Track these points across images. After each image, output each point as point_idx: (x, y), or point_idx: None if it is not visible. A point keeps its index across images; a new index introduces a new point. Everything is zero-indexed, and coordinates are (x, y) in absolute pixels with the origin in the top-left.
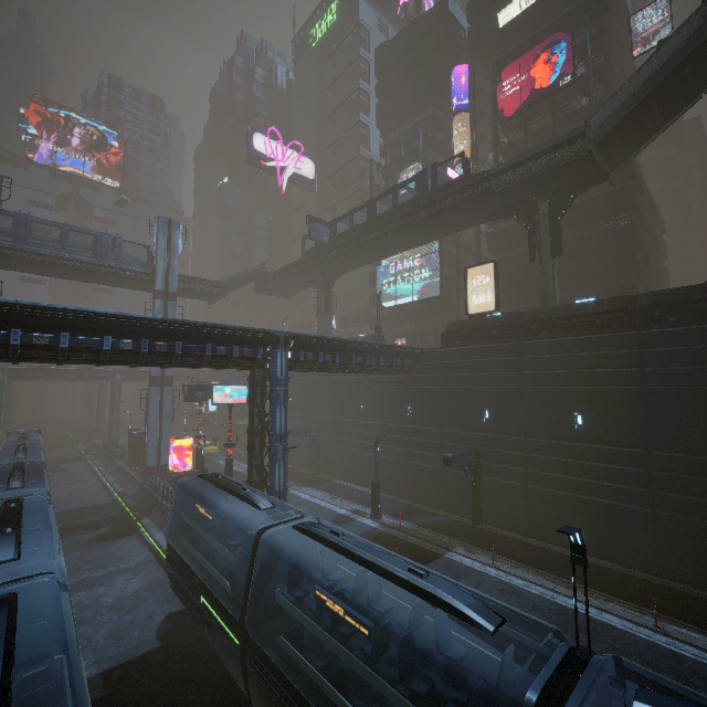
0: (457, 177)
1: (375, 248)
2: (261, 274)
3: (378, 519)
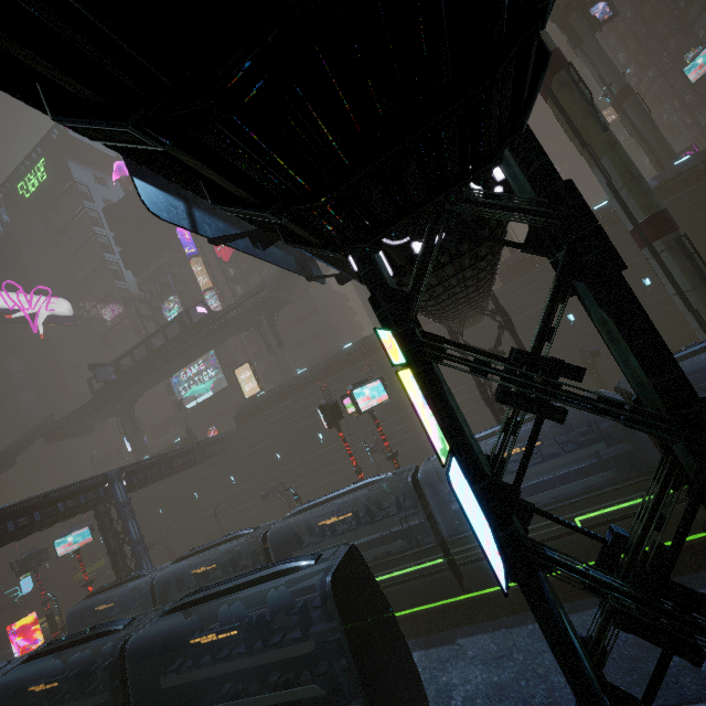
0: (205, 316)
1: (162, 371)
2: (50, 426)
3: None
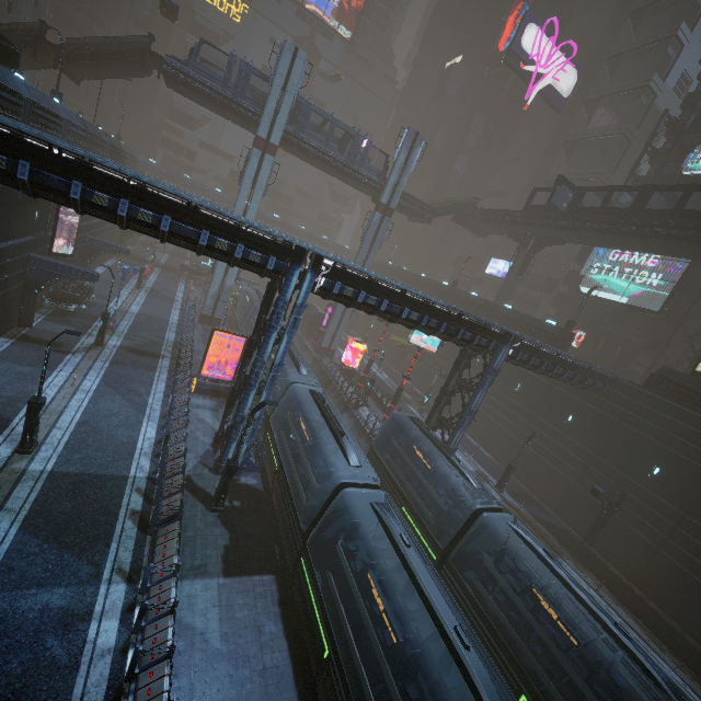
0: None
1: (617, 239)
2: (469, 208)
3: (500, 492)
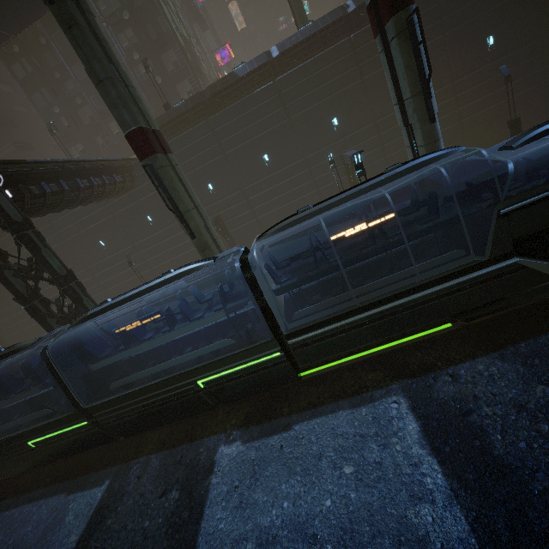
0: None
1: None
2: None
3: None
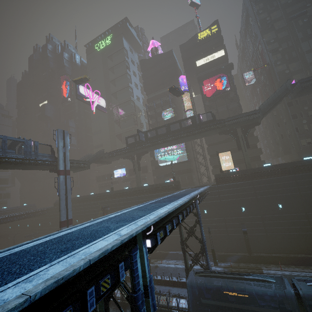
0: (210, 120)
1: (168, 143)
2: (101, 154)
3: (218, 266)
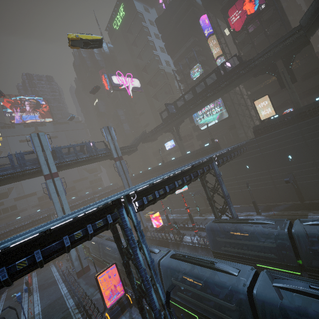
0: (237, 65)
1: (198, 106)
2: (145, 135)
3: (261, 215)
